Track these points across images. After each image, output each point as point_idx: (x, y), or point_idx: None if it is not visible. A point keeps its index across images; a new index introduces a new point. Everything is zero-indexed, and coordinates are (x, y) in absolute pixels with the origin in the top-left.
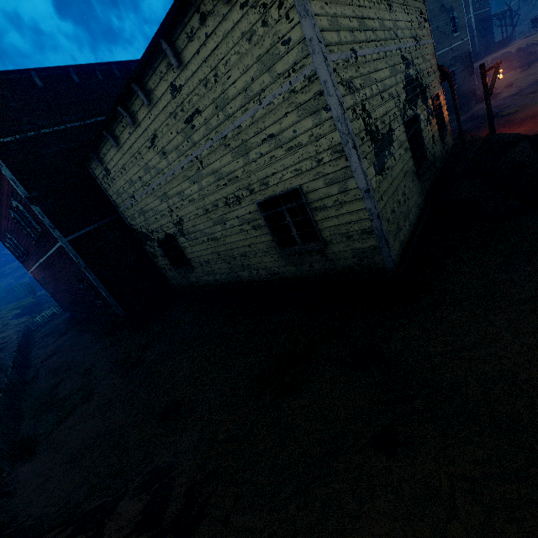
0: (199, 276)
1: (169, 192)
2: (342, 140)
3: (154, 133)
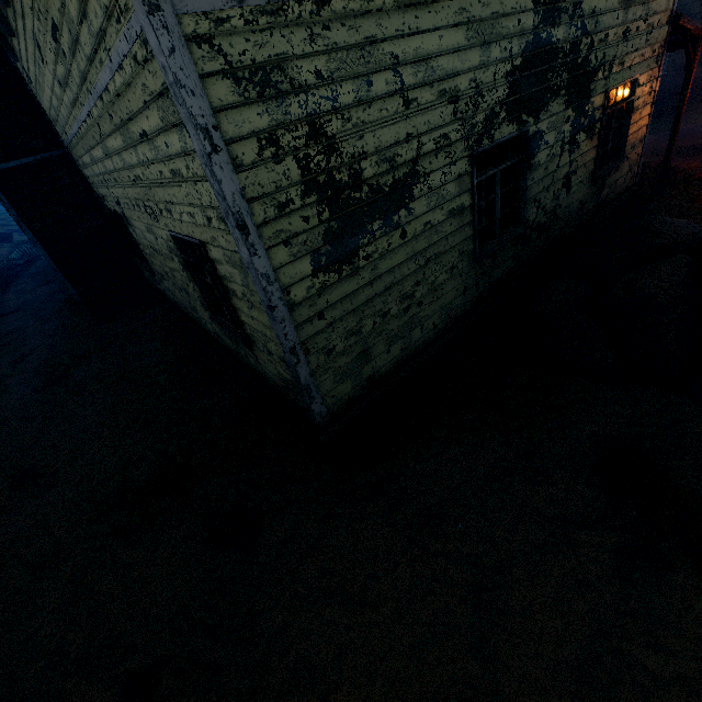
0: (162, 285)
1: (92, 152)
2: (220, 205)
3: (34, 36)
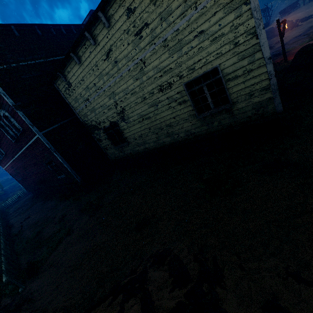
0: (133, 148)
1: (116, 91)
2: (256, 24)
3: (109, 48)
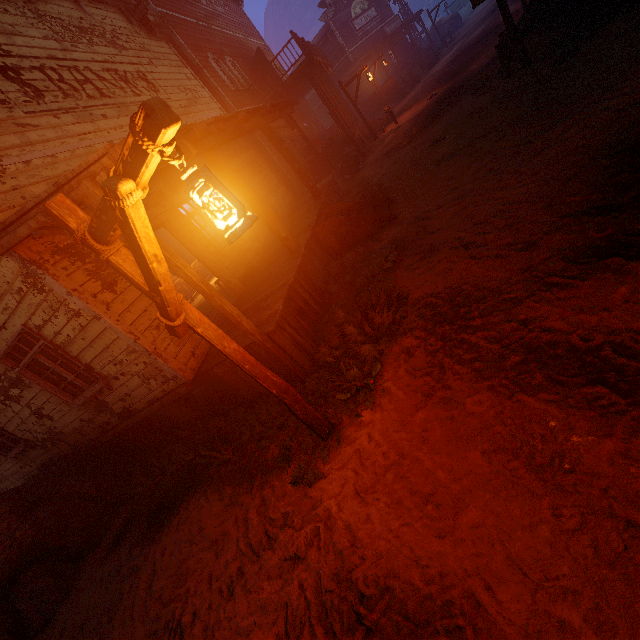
0: None
1: None
2: None
3: None
